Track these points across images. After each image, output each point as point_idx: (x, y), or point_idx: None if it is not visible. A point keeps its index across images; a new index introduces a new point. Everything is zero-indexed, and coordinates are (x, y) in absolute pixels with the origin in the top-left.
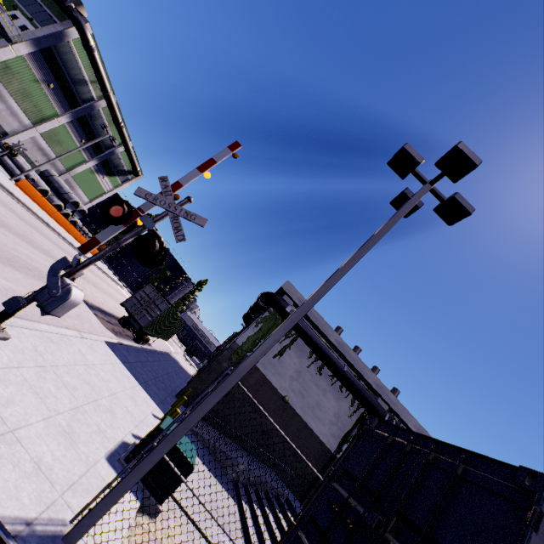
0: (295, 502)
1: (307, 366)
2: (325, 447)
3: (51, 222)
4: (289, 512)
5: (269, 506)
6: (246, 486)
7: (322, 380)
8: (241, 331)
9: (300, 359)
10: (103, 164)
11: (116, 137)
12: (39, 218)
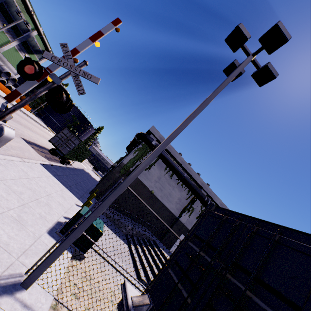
0: (158, 242)
1: (164, 174)
2: (173, 215)
3: None
4: (155, 247)
5: (144, 245)
6: (132, 236)
7: (172, 181)
8: (125, 156)
9: (160, 171)
10: (23, 44)
11: (30, 23)
12: None
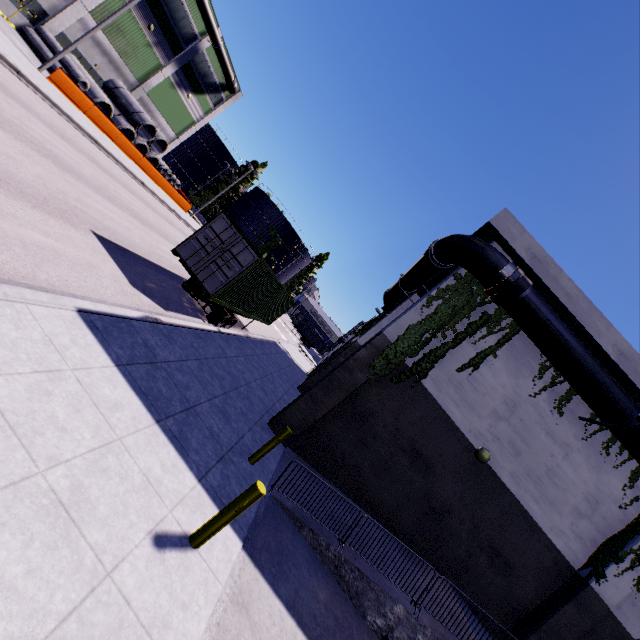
0: None
1: (531, 395)
2: (561, 557)
3: (109, 146)
4: None
5: None
6: None
7: (563, 426)
8: (380, 318)
9: (516, 380)
10: (185, 72)
11: (197, 19)
12: (80, 128)
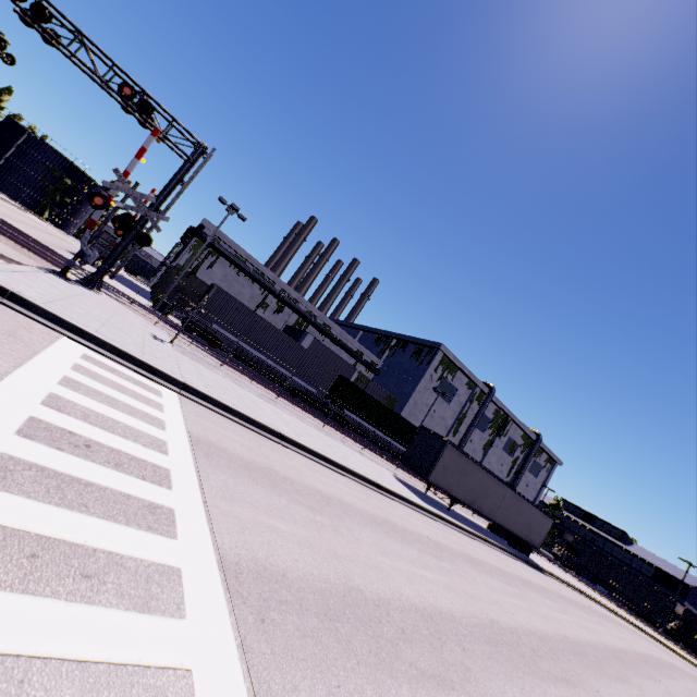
0: None
1: (229, 272)
2: None
3: None
4: None
5: None
6: None
7: (241, 279)
8: (182, 252)
9: (224, 269)
10: None
11: None
12: None
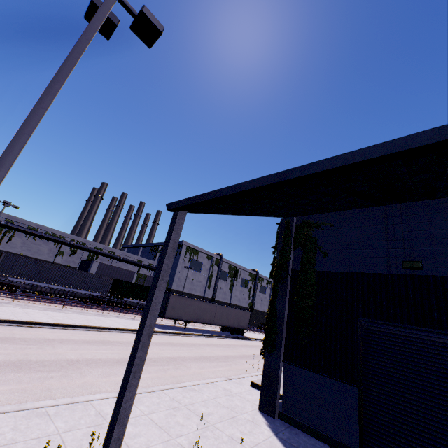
0: None
1: (27, 240)
2: (49, 262)
3: None
4: None
5: None
6: None
7: (37, 241)
8: None
9: (22, 238)
10: None
11: None
12: None
